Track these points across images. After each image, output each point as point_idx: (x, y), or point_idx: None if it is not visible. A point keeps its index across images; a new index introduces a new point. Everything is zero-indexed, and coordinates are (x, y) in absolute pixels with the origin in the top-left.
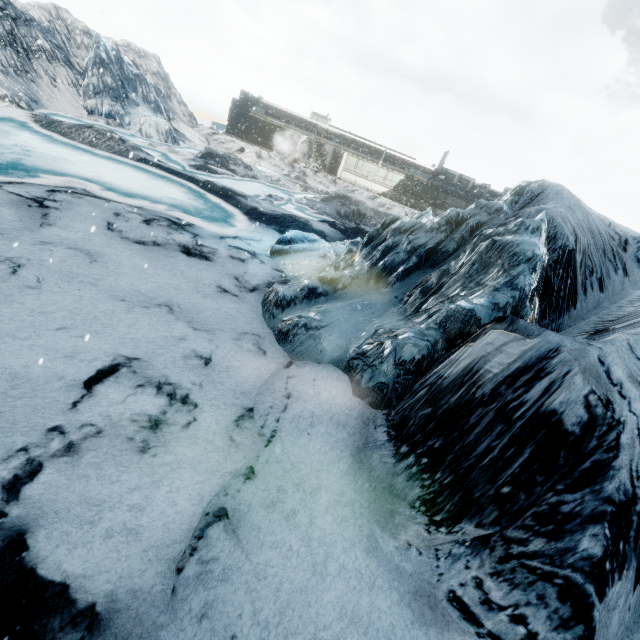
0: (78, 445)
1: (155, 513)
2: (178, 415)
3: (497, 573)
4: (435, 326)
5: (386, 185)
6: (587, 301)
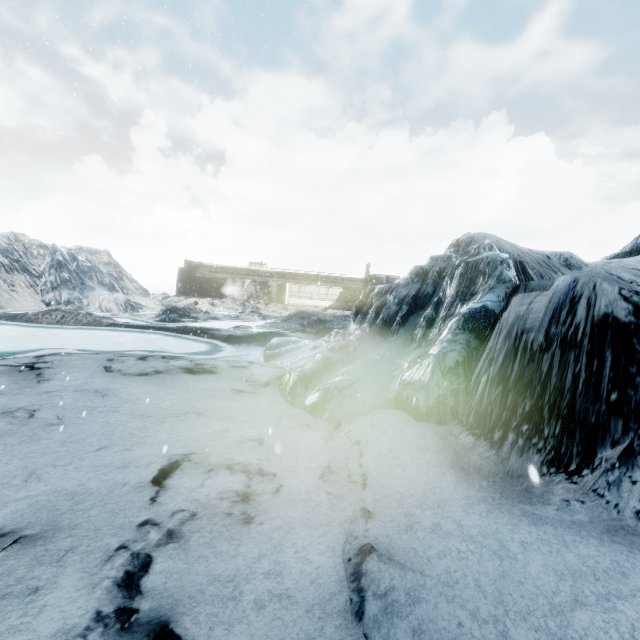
0: (178, 530)
1: (295, 574)
2: (262, 485)
3: None
4: (460, 331)
5: (330, 299)
6: None
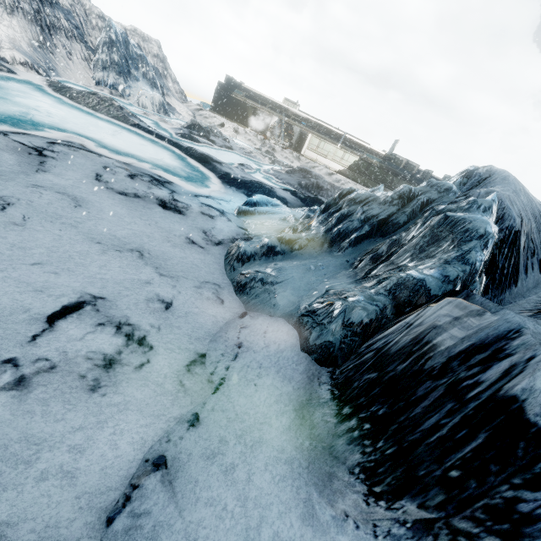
0: (29, 379)
1: (95, 456)
2: (133, 356)
3: None
4: (385, 292)
5: (342, 164)
6: (527, 280)
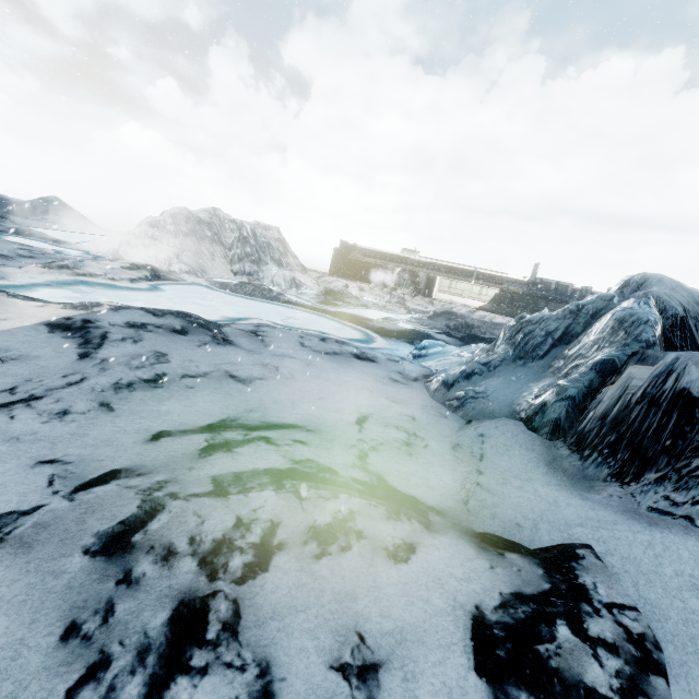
0: (377, 447)
1: (434, 482)
2: (417, 441)
3: (676, 488)
4: (586, 373)
5: (482, 300)
6: None
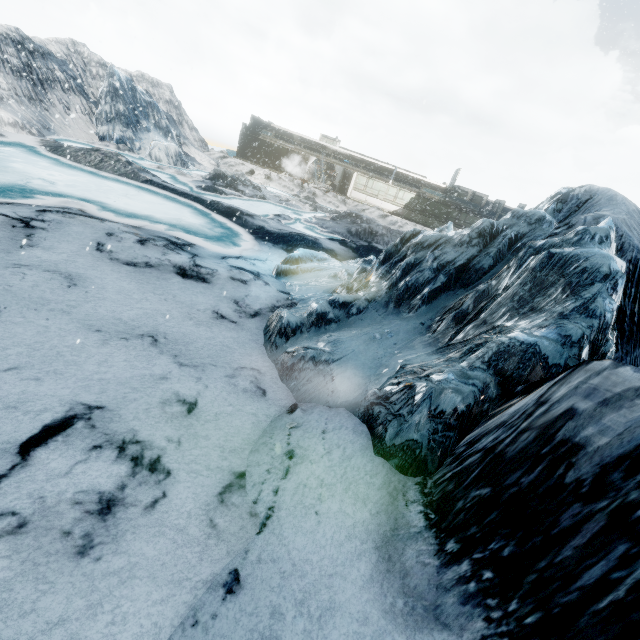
0: None
1: None
2: (142, 489)
3: None
4: (482, 365)
5: (397, 203)
6: None
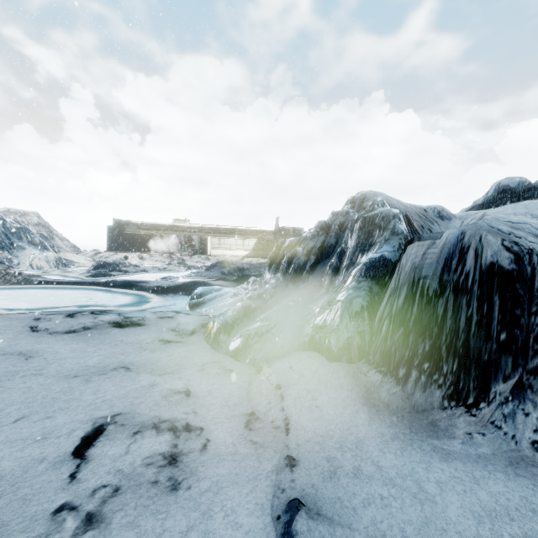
0: (99, 512)
1: None
2: (190, 443)
3: None
4: (363, 279)
5: (246, 249)
6: None
